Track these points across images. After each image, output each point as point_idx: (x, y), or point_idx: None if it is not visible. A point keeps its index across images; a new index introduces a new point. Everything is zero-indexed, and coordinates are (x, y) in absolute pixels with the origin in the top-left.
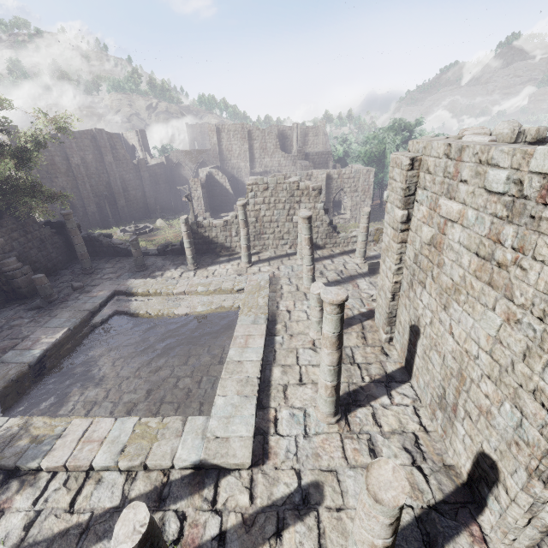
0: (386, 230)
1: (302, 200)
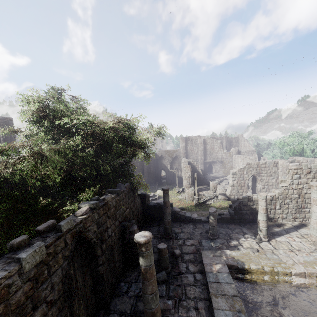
0: None
1: None
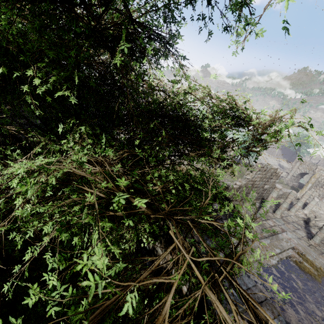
0: None
1: (273, 178)
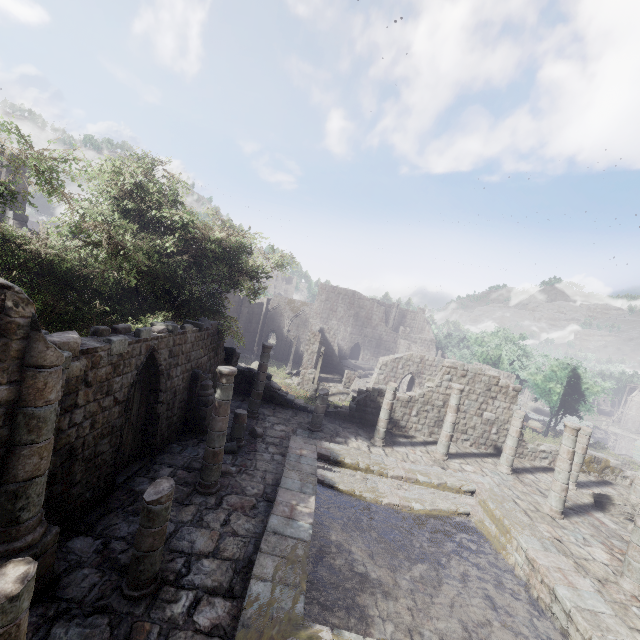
0: None
1: (498, 397)
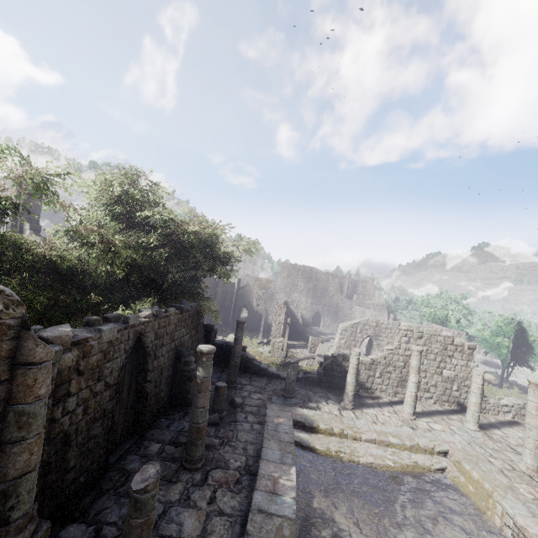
0: None
1: (455, 355)
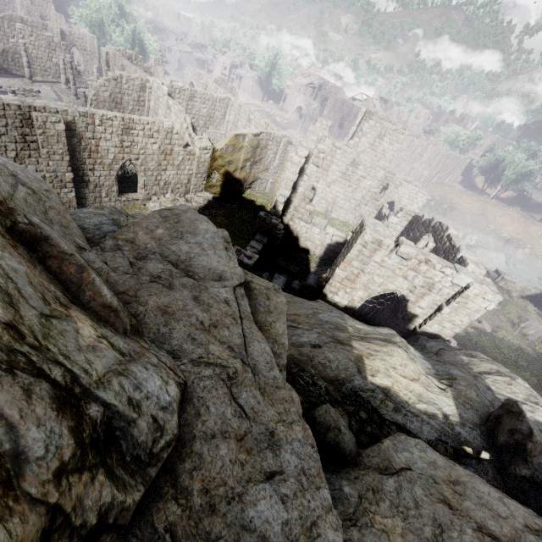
0: (104, 74)
1: (57, 50)
